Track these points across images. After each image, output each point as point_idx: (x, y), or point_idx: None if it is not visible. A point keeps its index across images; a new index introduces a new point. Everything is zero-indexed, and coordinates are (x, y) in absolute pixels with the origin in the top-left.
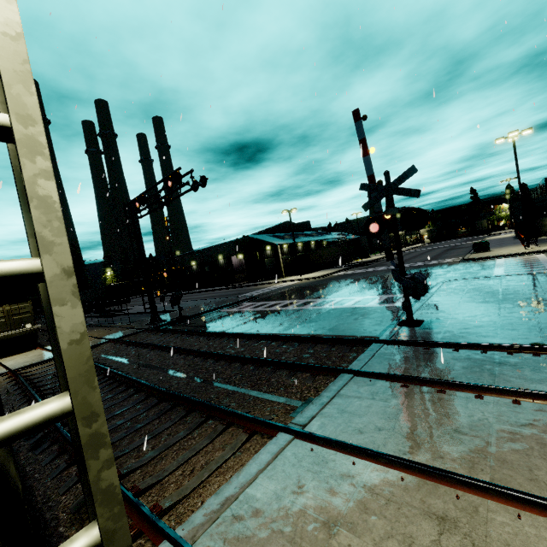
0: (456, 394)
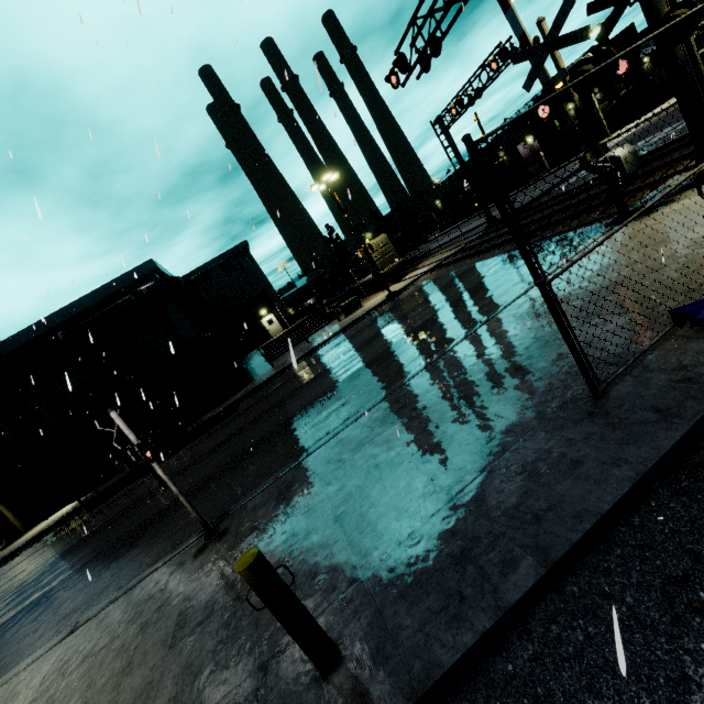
0: None
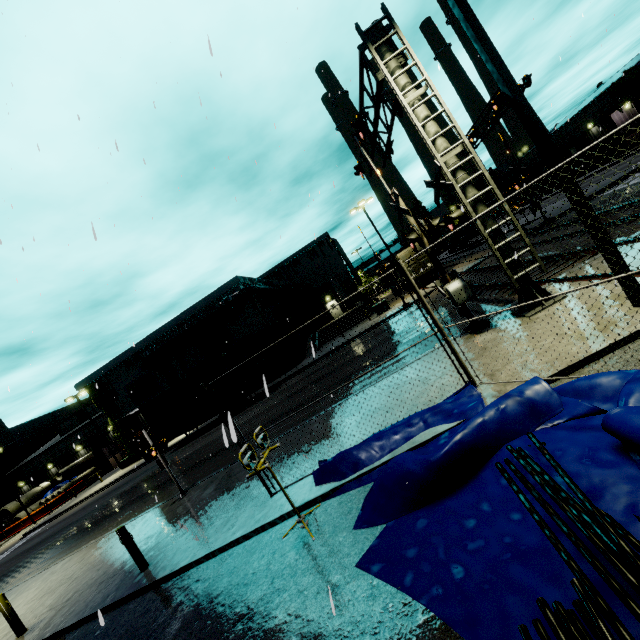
0: None
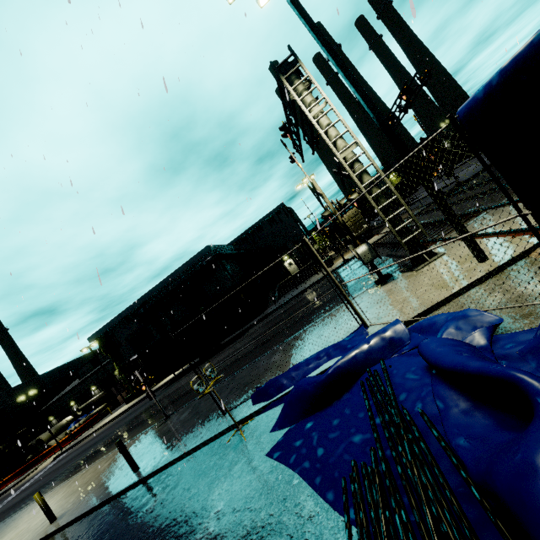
0: None
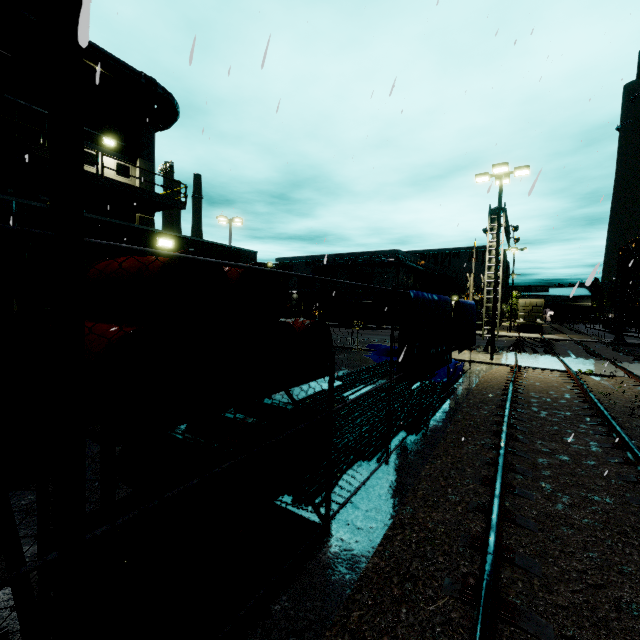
0: (612, 366)
